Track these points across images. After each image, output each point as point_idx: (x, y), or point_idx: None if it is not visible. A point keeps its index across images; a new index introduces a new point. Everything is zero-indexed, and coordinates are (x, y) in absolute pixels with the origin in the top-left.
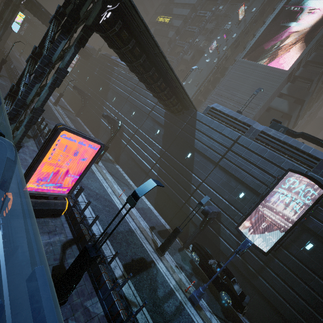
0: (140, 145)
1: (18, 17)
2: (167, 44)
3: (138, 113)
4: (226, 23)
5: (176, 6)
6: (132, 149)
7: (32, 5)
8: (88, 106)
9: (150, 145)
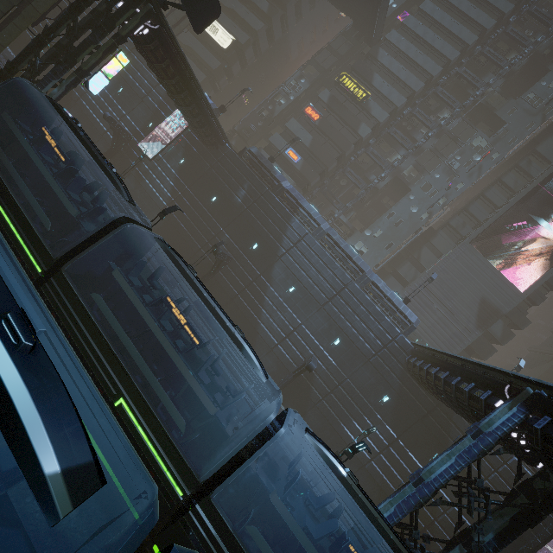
0: (350, 411)
1: (112, 63)
2: (353, 147)
3: (345, 345)
4: (453, 156)
5: (379, 70)
6: (333, 411)
7: (157, 44)
8: (220, 273)
9: (371, 418)
